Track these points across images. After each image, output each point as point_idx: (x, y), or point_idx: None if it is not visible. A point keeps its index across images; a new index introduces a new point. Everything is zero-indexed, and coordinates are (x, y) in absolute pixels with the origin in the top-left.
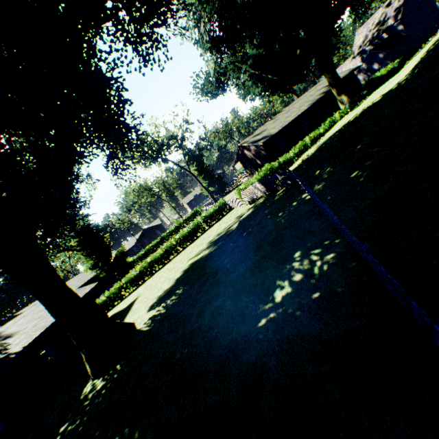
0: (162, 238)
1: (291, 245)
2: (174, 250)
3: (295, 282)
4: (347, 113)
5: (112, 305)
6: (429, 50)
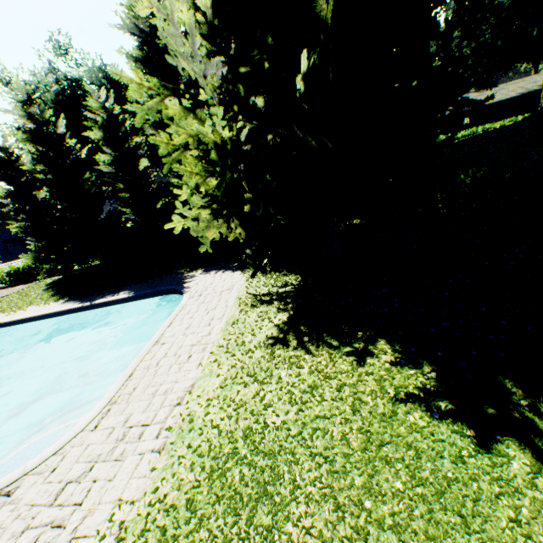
0: None
1: None
2: None
3: None
4: None
5: None
6: None
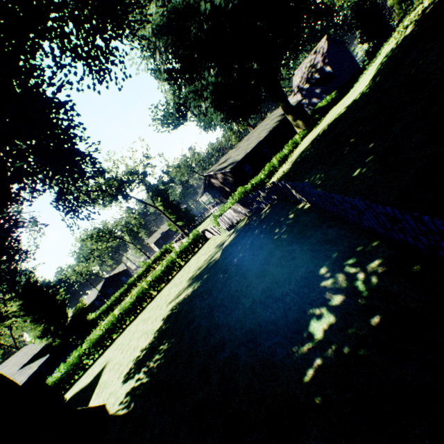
0: (130, 284)
1: (309, 260)
2: (147, 295)
3: (338, 307)
4: (306, 135)
5: (70, 382)
6: (383, 62)
